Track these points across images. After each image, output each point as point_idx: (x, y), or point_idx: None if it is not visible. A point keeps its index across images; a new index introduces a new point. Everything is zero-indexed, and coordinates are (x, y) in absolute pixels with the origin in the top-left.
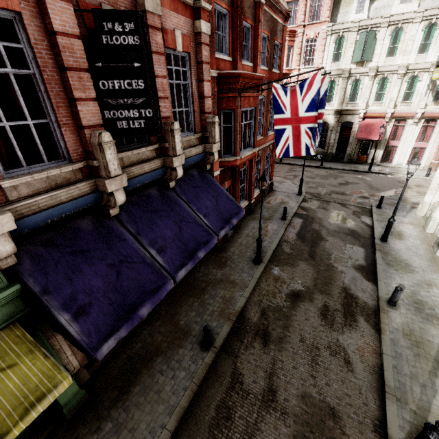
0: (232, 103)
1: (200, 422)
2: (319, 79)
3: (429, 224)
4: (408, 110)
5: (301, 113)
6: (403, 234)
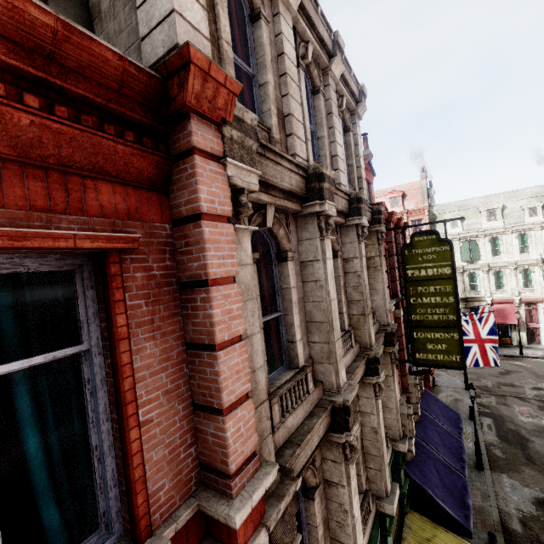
0: None
1: None
2: (492, 317)
3: None
4: (534, 296)
5: (483, 336)
6: None
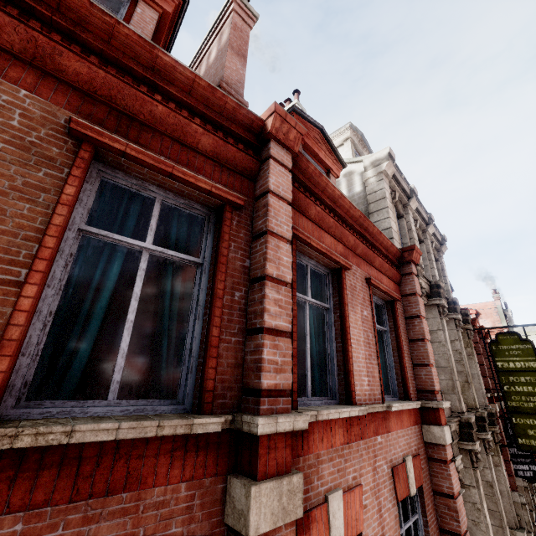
0: None
1: None
2: None
3: None
4: None
5: None
6: None
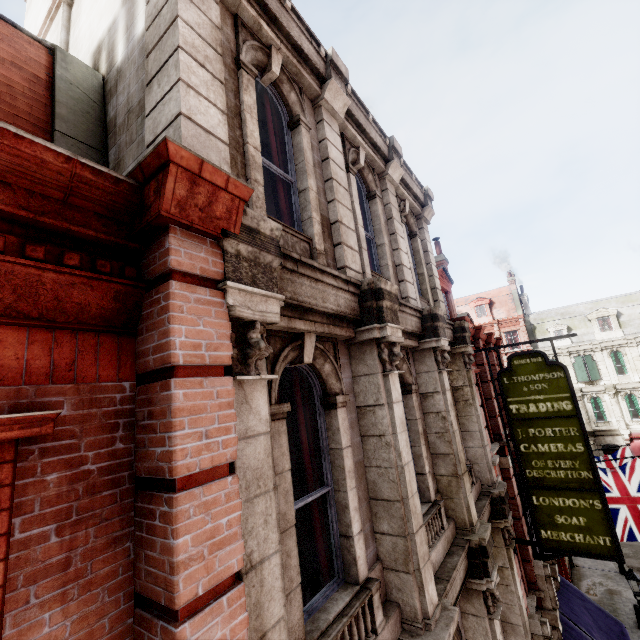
0: None
1: None
2: (639, 464)
3: None
4: None
5: (632, 493)
6: None
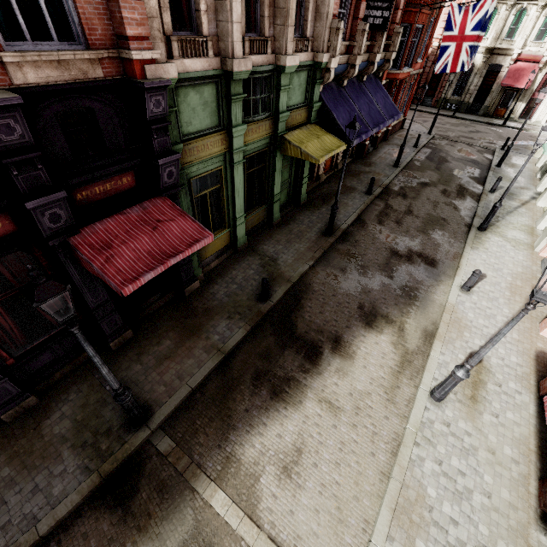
0: (412, 18)
1: (371, 215)
2: (489, 2)
3: (541, 159)
4: None
5: (467, 32)
6: (516, 165)
